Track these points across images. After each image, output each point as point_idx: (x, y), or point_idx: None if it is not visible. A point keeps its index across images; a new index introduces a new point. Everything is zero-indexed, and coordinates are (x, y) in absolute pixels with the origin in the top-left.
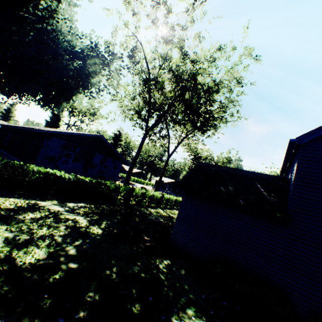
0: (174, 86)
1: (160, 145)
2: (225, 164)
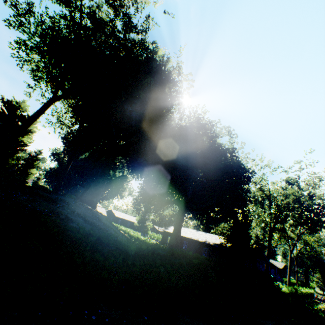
0: (299, 210)
1: (277, 240)
2: (316, 243)
